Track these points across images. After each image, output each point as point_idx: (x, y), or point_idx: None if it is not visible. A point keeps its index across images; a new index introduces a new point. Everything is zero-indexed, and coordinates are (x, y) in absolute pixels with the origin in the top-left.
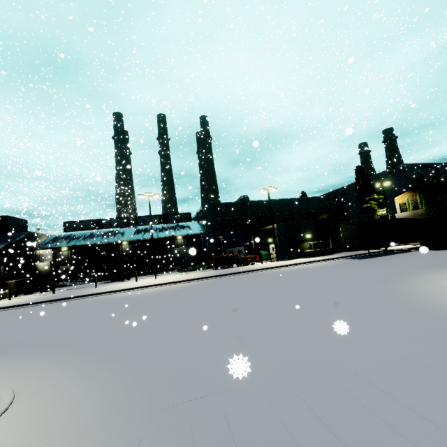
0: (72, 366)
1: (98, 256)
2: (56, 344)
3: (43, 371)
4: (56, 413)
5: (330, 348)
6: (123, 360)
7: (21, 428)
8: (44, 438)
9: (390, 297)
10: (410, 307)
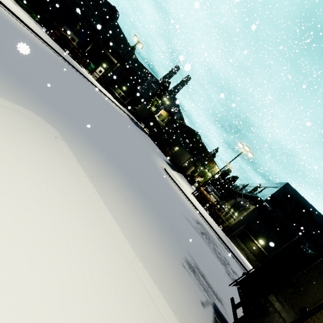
0: (61, 122)
1: None
2: (4, 66)
3: (44, 113)
4: (97, 163)
5: (151, 176)
6: (90, 138)
7: (90, 165)
8: (106, 175)
9: (153, 162)
10: (158, 170)
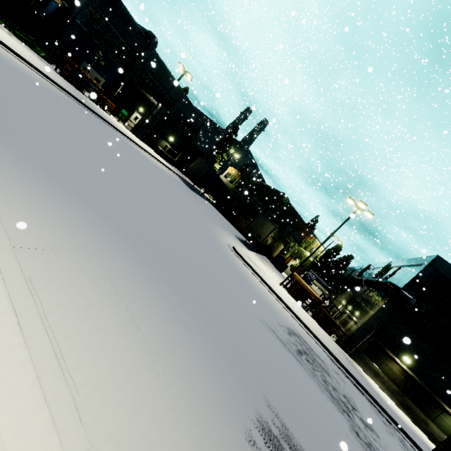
0: (4, 156)
1: None
2: None
3: None
4: (66, 227)
5: (202, 257)
6: (73, 189)
7: (43, 229)
8: (81, 250)
9: (212, 236)
10: (220, 248)
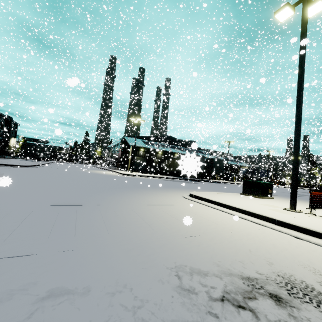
0: None
1: (231, 169)
2: None
3: None
4: None
5: None
6: None
7: None
8: None
9: None
10: None
